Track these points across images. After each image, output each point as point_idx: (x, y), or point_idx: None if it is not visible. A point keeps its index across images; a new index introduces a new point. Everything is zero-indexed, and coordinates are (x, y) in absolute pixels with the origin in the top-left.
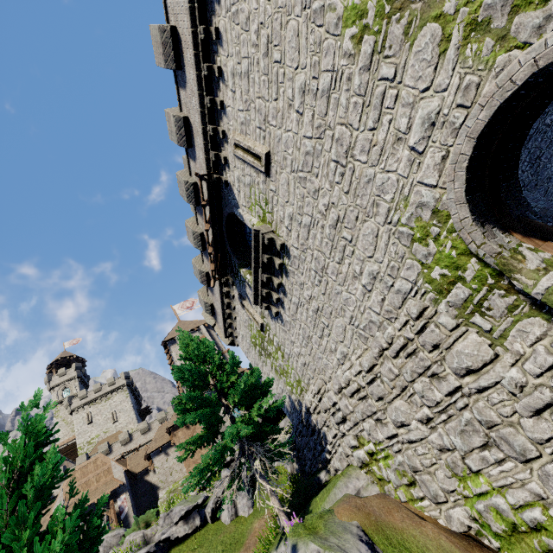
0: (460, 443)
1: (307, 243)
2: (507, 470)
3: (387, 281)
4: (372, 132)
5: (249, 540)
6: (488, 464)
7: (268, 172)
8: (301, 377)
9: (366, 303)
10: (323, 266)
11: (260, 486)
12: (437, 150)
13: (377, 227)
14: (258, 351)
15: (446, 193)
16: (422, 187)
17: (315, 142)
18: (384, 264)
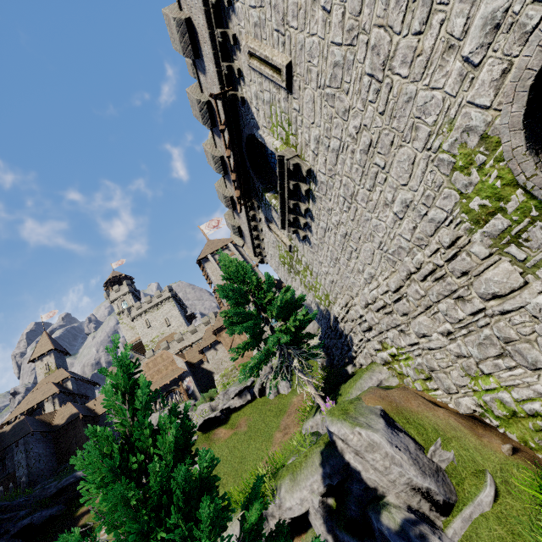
0: (477, 353)
1: (335, 168)
2: (516, 375)
3: (420, 210)
4: (418, 37)
5: (290, 409)
6: (500, 369)
7: (290, 88)
8: (329, 292)
9: (397, 230)
10: (352, 193)
11: (299, 378)
12: (497, 62)
13: (414, 154)
14: (287, 269)
15: (500, 115)
16: (472, 108)
17: (346, 50)
18: (419, 193)
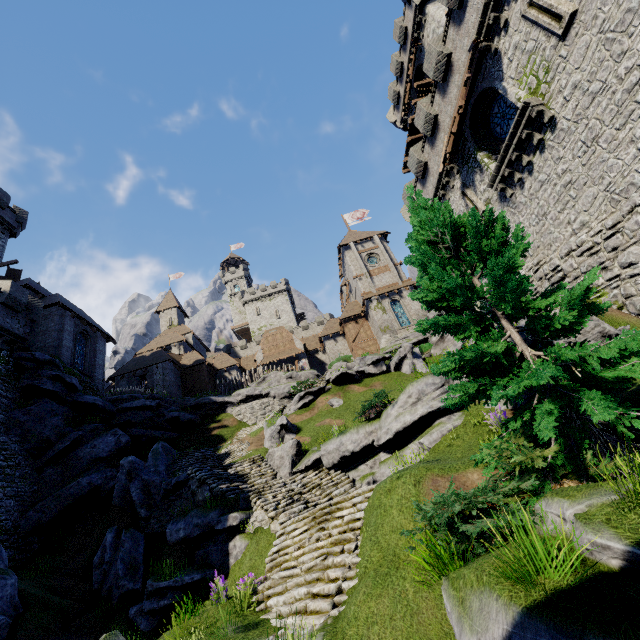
0: None
1: (585, 112)
2: None
3: None
4: None
5: None
6: None
7: (565, 35)
8: None
9: (634, 167)
10: (596, 135)
11: None
12: None
13: None
14: None
15: None
16: None
17: None
18: None
